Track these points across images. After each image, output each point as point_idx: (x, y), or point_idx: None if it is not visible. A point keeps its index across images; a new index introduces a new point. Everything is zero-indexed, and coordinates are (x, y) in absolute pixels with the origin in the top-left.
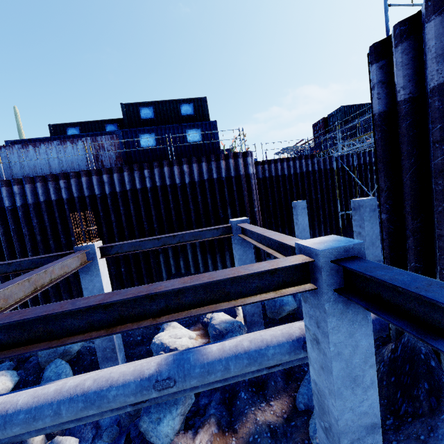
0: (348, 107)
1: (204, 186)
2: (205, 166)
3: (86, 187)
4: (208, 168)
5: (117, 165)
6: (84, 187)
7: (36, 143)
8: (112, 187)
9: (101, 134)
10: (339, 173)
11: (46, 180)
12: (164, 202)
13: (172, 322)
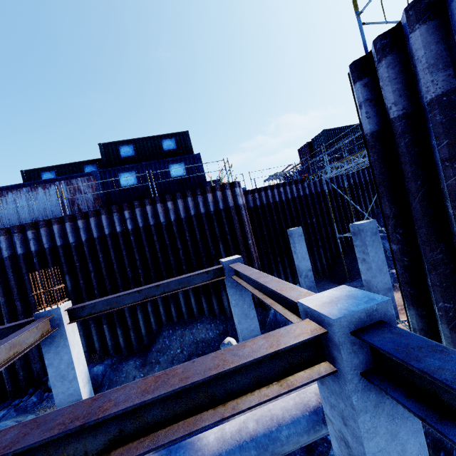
0: (330, 130)
1: (191, 223)
2: (190, 201)
3: (58, 236)
4: (194, 202)
5: (96, 208)
6: (57, 236)
7: (3, 192)
8: (89, 233)
9: (77, 177)
10: (331, 195)
11: (11, 232)
12: (149, 243)
13: None
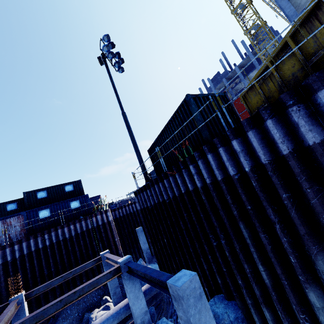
0: None
1: (84, 235)
2: (83, 223)
3: (0, 257)
4: (86, 223)
5: (21, 234)
6: None
7: None
8: (21, 252)
9: (10, 217)
10: None
11: None
12: (59, 251)
13: None
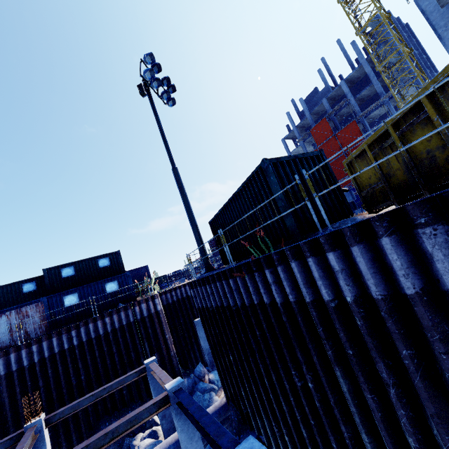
0: None
1: (124, 330)
2: (123, 314)
3: (14, 362)
4: (126, 314)
5: (41, 328)
6: (13, 362)
7: None
8: (41, 354)
9: (26, 305)
10: None
11: None
12: (90, 353)
13: None
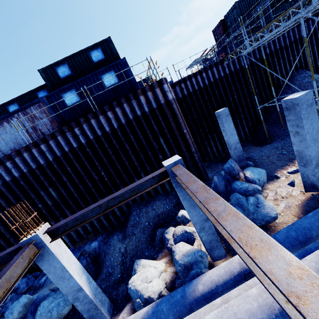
0: (242, 1)
1: (132, 126)
2: (126, 107)
3: (31, 161)
4: (130, 107)
5: (54, 129)
6: (29, 161)
7: None
8: (53, 153)
9: (29, 106)
10: (249, 69)
11: None
12: (103, 151)
13: (141, 261)
